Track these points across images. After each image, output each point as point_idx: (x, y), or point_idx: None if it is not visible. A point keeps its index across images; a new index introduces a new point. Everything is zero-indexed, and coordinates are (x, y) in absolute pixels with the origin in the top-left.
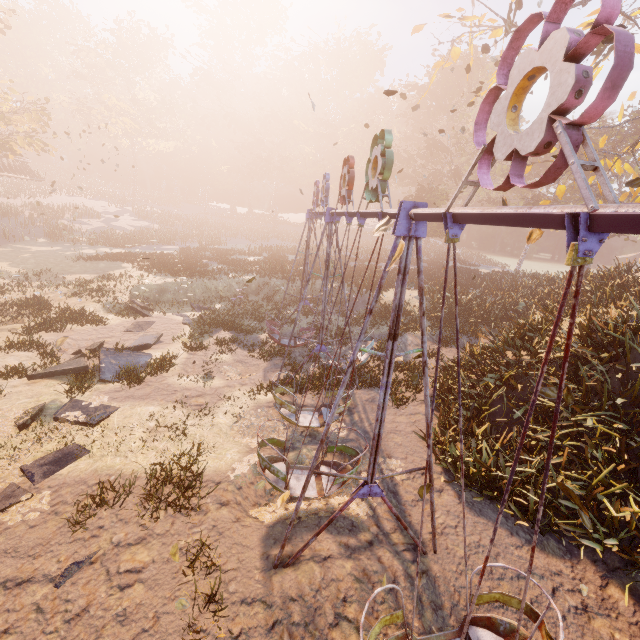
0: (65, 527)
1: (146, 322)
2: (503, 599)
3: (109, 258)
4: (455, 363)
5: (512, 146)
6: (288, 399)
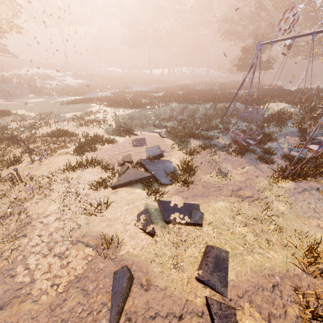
0: None
1: (139, 139)
2: None
3: (81, 101)
4: None
5: None
6: (302, 185)
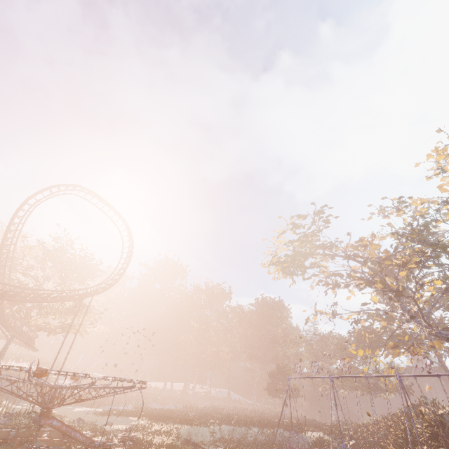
0: None
1: None
2: None
3: (118, 413)
4: None
5: (421, 366)
6: None
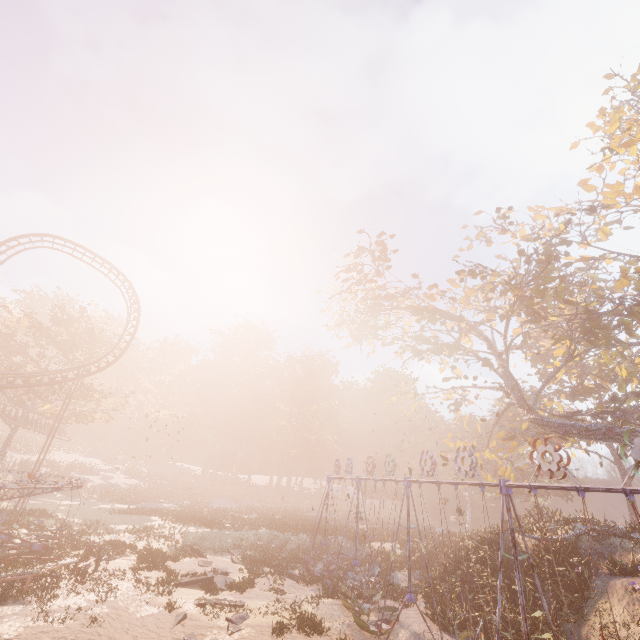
0: (272, 637)
1: (207, 560)
2: (468, 634)
3: (139, 511)
4: (433, 578)
5: (426, 469)
6: (340, 601)
